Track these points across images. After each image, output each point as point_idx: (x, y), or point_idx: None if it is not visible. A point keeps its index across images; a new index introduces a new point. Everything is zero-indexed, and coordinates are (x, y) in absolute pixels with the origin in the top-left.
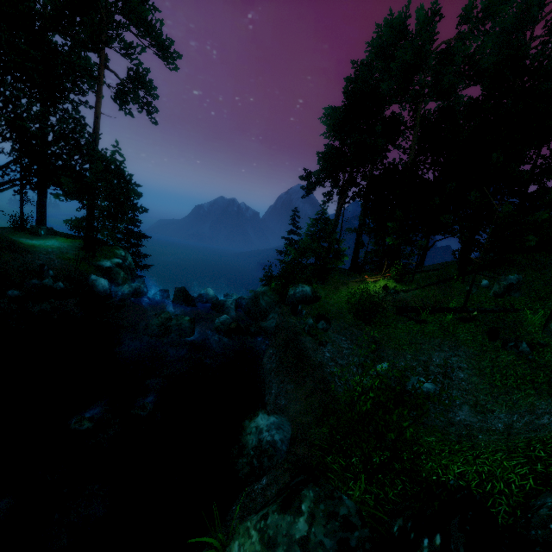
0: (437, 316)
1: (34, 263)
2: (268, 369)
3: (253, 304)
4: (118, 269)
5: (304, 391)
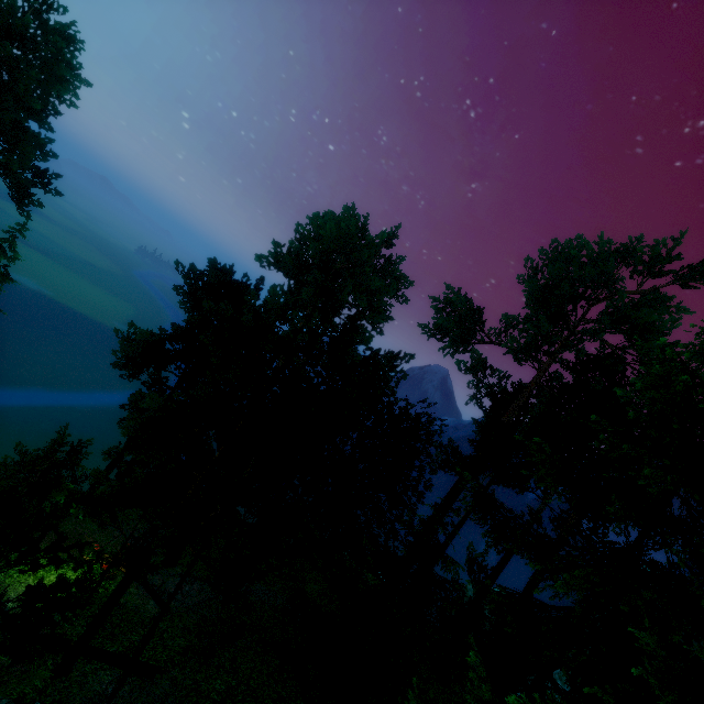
0: None
1: None
2: None
3: None
4: None
5: None
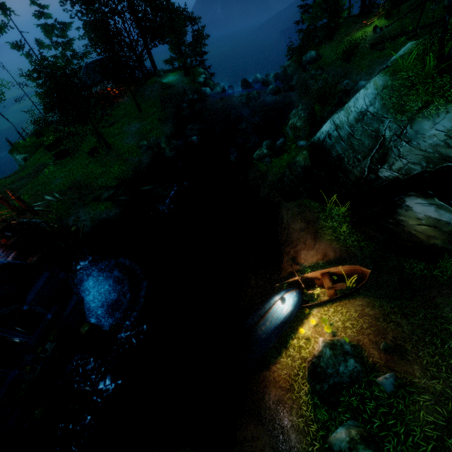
0: (396, 41)
1: (179, 90)
2: (295, 101)
3: (284, 75)
4: (208, 81)
5: (308, 100)
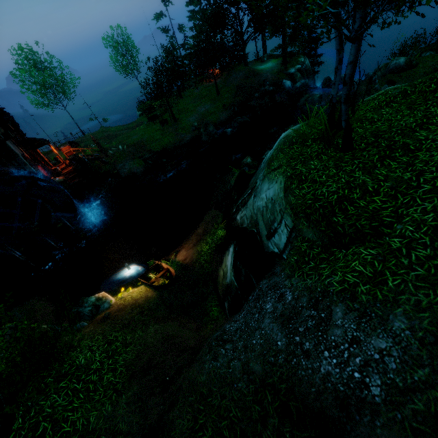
0: None
1: (262, 80)
2: None
3: None
4: (297, 73)
5: None
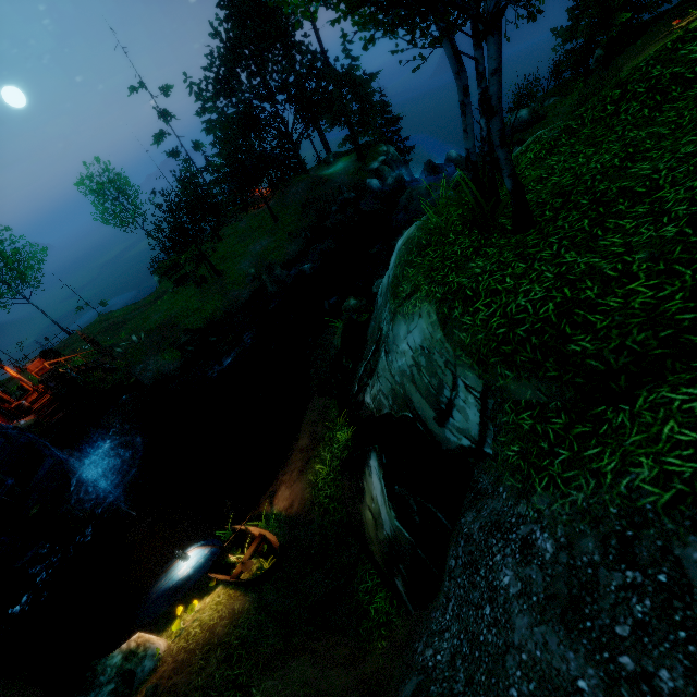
0: None
1: (335, 187)
2: None
3: None
4: (383, 166)
5: None
